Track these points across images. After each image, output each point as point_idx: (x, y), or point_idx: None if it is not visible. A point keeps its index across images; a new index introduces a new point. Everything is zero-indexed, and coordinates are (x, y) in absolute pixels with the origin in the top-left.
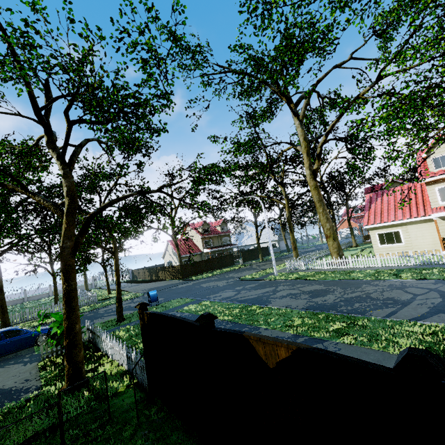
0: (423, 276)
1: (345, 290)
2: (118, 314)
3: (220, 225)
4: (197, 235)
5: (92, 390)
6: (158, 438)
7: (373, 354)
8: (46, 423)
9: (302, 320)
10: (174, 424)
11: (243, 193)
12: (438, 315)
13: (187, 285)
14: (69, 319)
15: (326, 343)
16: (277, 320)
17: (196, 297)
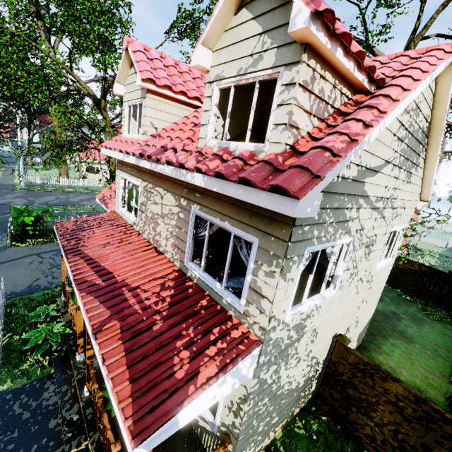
0: None
1: None
2: None
3: None
4: None
5: None
6: None
7: None
8: None
9: None
10: None
11: None
12: None
13: None
14: None
15: None
16: None
17: None
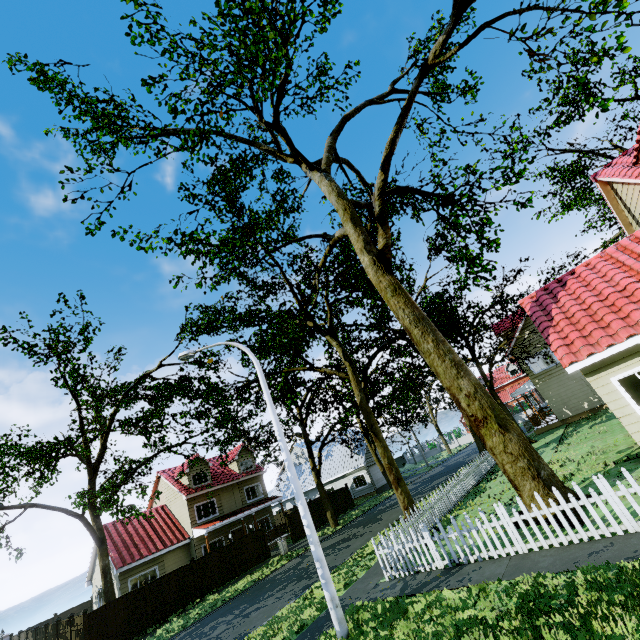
0: None
1: None
2: None
3: (235, 459)
4: (179, 494)
5: None
6: None
7: None
8: None
9: None
10: None
11: None
12: None
13: None
14: None
15: None
16: None
17: None
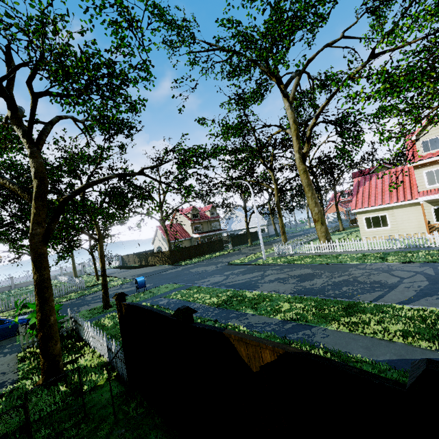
0: (409, 259)
1: (332, 274)
2: (104, 301)
3: (209, 210)
4: (187, 220)
5: (70, 383)
6: (135, 438)
7: (362, 340)
8: (10, 426)
9: (290, 306)
10: (153, 421)
11: (232, 178)
12: (425, 298)
13: (176, 270)
14: (43, 311)
15: (314, 329)
16: (265, 305)
17: (184, 283)
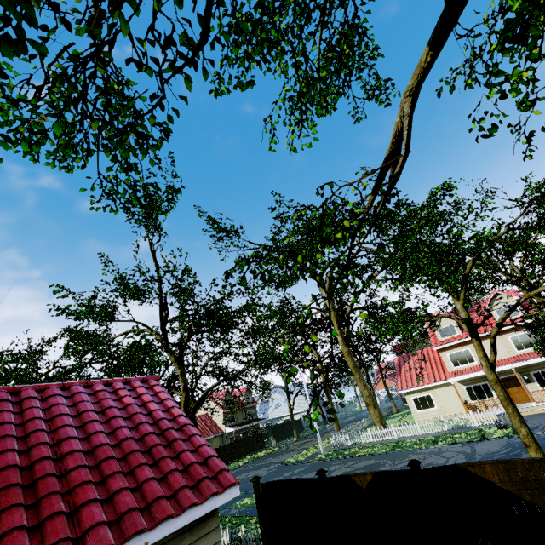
0: (454, 440)
1: (394, 462)
2: None
3: (244, 394)
4: (218, 409)
5: None
6: None
7: None
8: None
9: None
10: None
11: None
12: None
13: None
14: None
15: None
16: None
17: (242, 491)
